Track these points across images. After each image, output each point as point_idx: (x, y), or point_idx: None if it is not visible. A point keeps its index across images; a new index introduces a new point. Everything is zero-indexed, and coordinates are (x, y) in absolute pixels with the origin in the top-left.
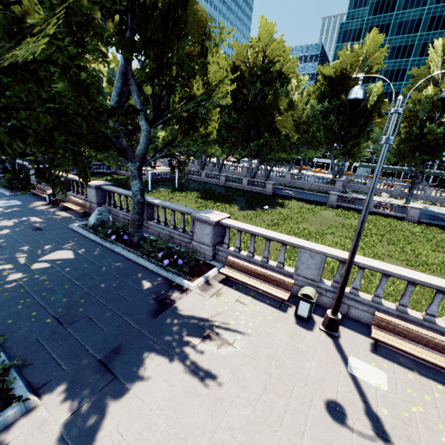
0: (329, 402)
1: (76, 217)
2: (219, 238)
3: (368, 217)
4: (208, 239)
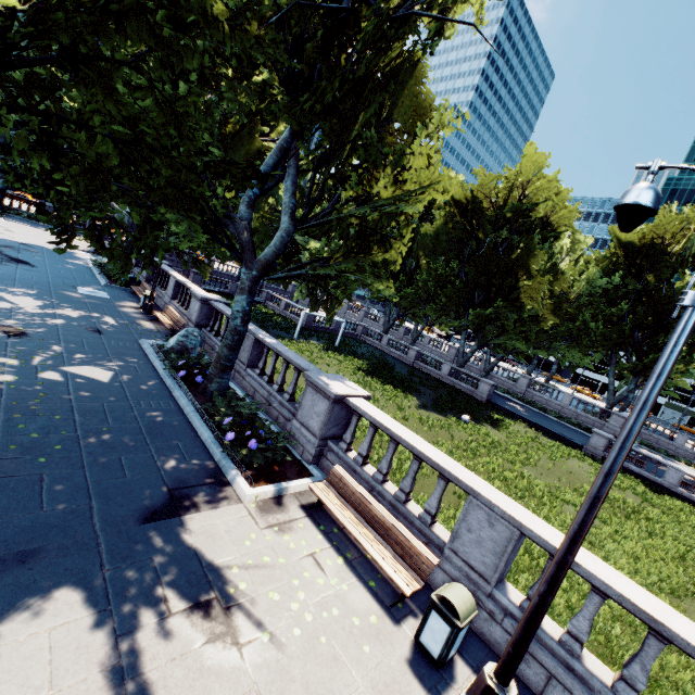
0: None
1: (159, 334)
2: (338, 429)
3: (665, 501)
4: (318, 423)
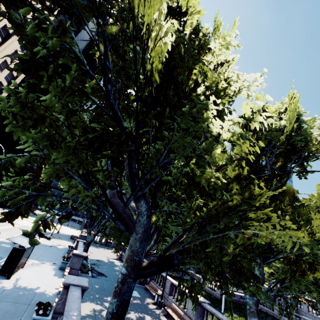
0: None
1: None
2: None
3: None
4: None
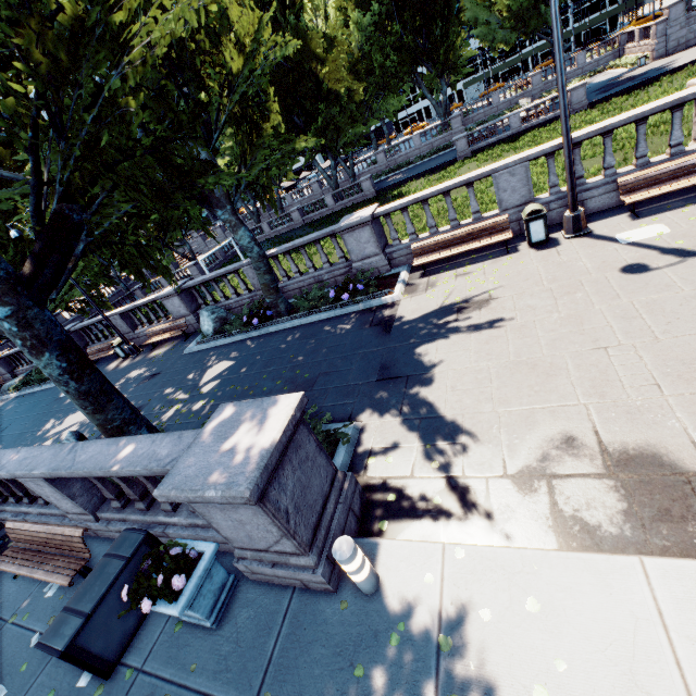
0: (624, 269)
1: (179, 345)
2: (382, 240)
3: (523, 140)
4: (372, 246)
